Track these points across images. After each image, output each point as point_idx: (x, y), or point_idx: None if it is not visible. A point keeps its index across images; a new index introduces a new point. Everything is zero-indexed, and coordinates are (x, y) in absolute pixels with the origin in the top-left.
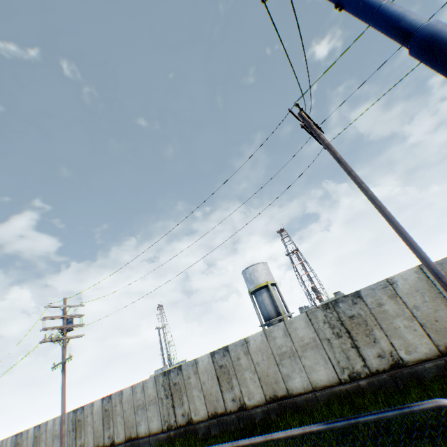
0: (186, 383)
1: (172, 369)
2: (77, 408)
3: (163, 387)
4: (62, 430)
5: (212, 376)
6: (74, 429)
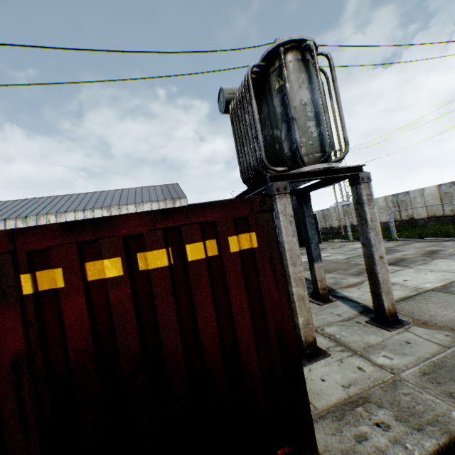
0: (411, 201)
1: (400, 193)
2: (323, 209)
3: (391, 202)
4: (338, 212)
5: (435, 198)
6: (323, 218)
